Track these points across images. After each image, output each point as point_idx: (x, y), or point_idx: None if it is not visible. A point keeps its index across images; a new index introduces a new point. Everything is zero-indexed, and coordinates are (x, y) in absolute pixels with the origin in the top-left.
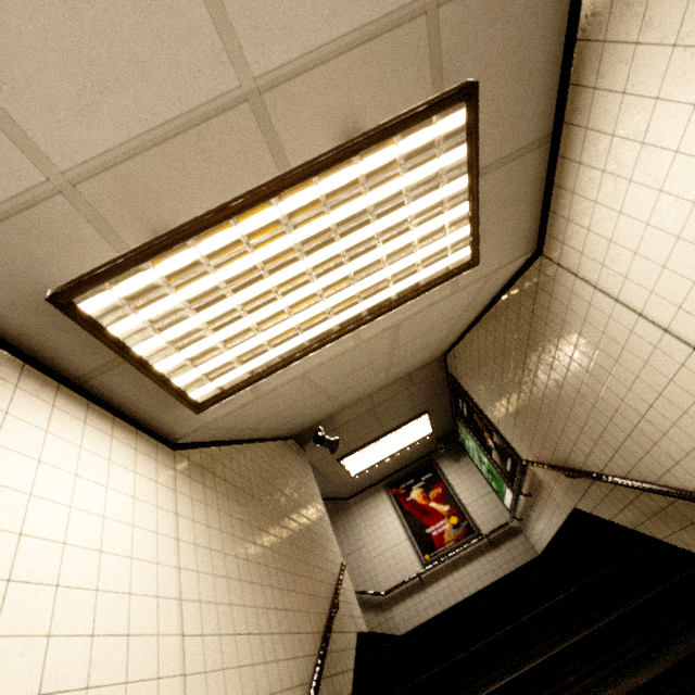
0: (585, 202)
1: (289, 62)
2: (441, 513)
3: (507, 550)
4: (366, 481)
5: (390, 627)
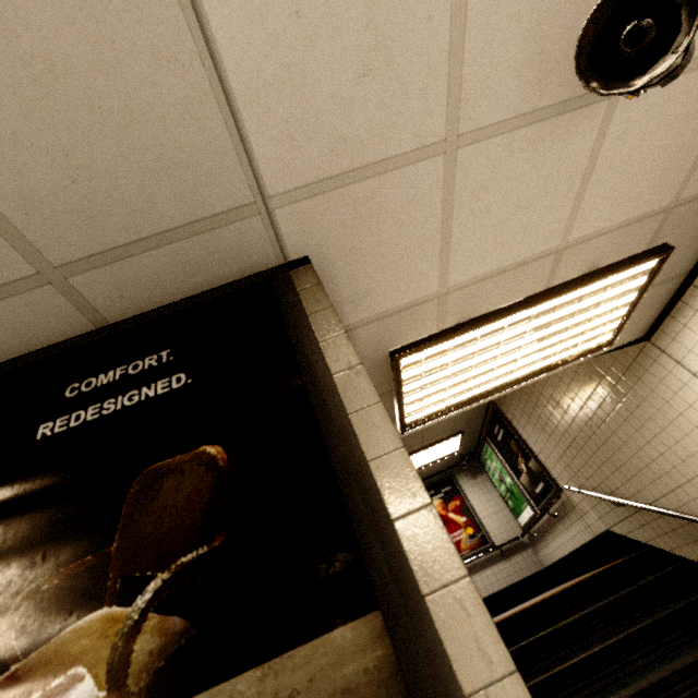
0: None
1: (588, 235)
2: (458, 523)
3: (517, 561)
4: None
5: None
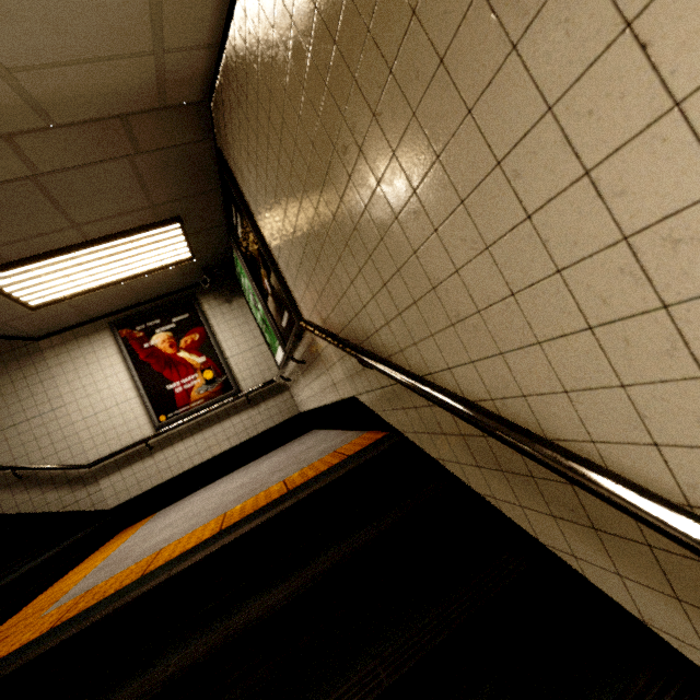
0: None
1: None
2: (193, 365)
3: (267, 408)
4: (73, 316)
5: (93, 502)
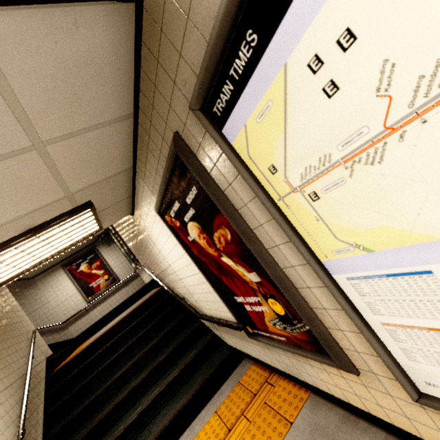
0: (144, 219)
1: None
2: (99, 275)
3: (132, 285)
4: (47, 266)
5: (68, 336)
